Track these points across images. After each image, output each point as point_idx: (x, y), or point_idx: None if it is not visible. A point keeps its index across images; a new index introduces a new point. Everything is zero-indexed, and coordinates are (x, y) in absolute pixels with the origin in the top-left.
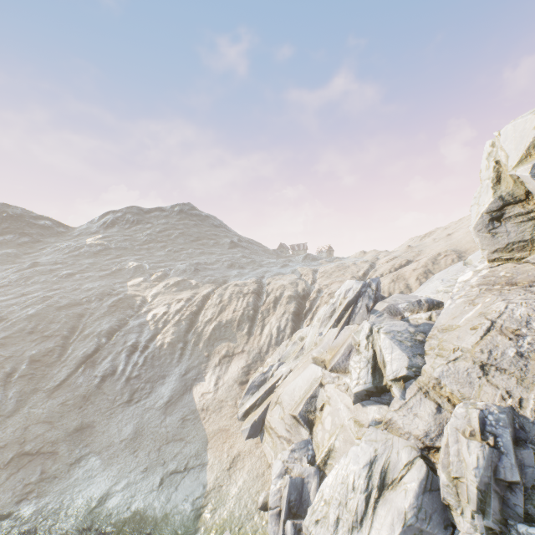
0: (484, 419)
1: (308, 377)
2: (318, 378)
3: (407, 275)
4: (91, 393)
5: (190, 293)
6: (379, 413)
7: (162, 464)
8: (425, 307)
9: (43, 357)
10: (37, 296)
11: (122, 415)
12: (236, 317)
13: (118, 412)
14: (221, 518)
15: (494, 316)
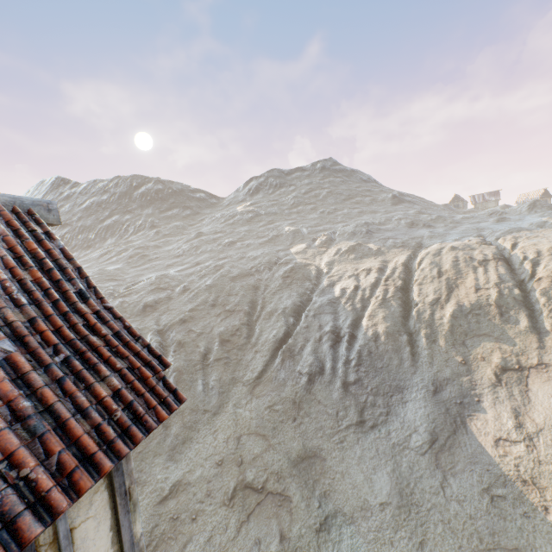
0: None
1: None
2: None
3: None
4: (300, 398)
5: (376, 261)
6: None
7: None
8: None
9: (232, 336)
10: (209, 265)
11: (359, 447)
12: (486, 298)
13: (350, 441)
14: None
15: None
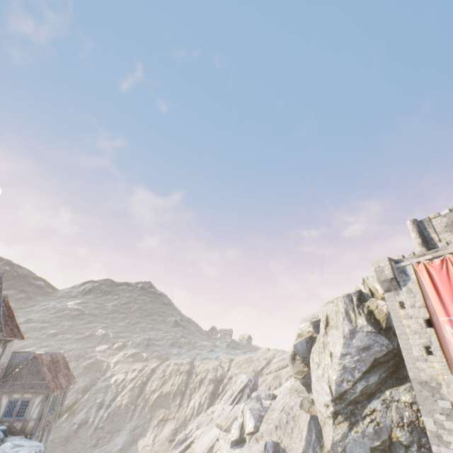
0: (266, 444)
1: (211, 435)
2: (216, 435)
3: (282, 375)
4: (71, 435)
5: (142, 365)
6: (239, 452)
7: None
8: (271, 397)
9: None
10: (33, 350)
11: None
12: (173, 390)
13: (88, 452)
14: None
15: (285, 404)
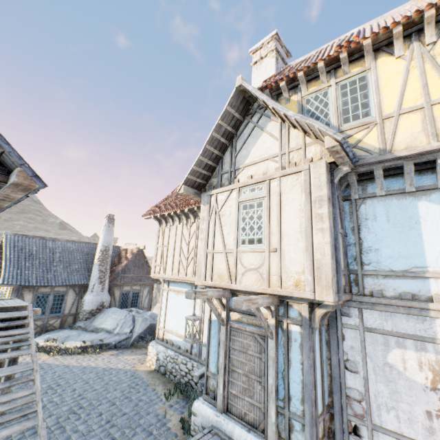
0: None
1: None
2: None
3: None
4: None
5: None
6: None
7: None
8: None
9: None
10: None
11: None
12: None
13: None
14: None
15: None
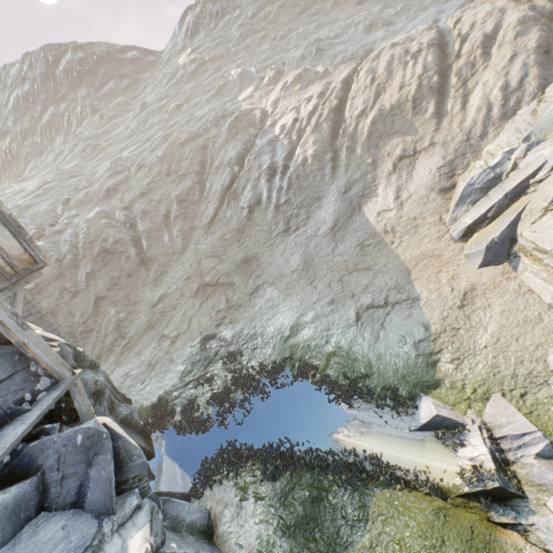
0: None
1: None
2: None
3: None
4: (243, 226)
5: (320, 86)
6: None
7: (351, 297)
8: None
9: (187, 196)
10: (158, 138)
11: (283, 245)
12: (406, 96)
13: (278, 243)
14: (474, 374)
15: None
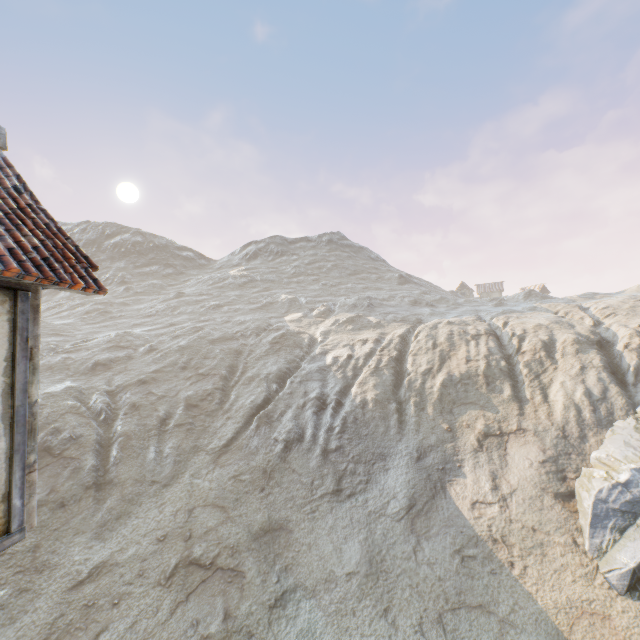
0: None
1: None
2: None
3: None
4: (273, 466)
5: (374, 333)
6: None
7: None
8: None
9: (201, 401)
10: (186, 326)
11: (332, 517)
12: (475, 369)
13: (323, 510)
14: None
15: None
